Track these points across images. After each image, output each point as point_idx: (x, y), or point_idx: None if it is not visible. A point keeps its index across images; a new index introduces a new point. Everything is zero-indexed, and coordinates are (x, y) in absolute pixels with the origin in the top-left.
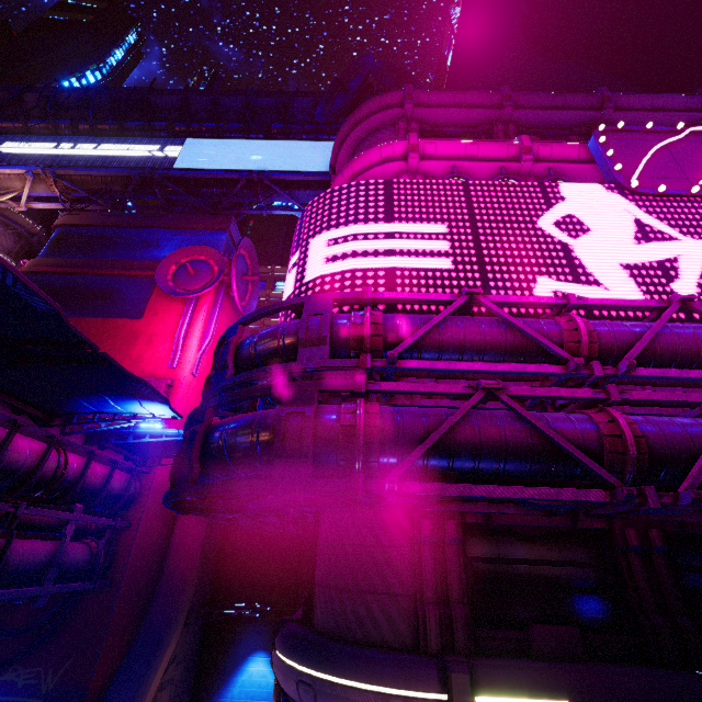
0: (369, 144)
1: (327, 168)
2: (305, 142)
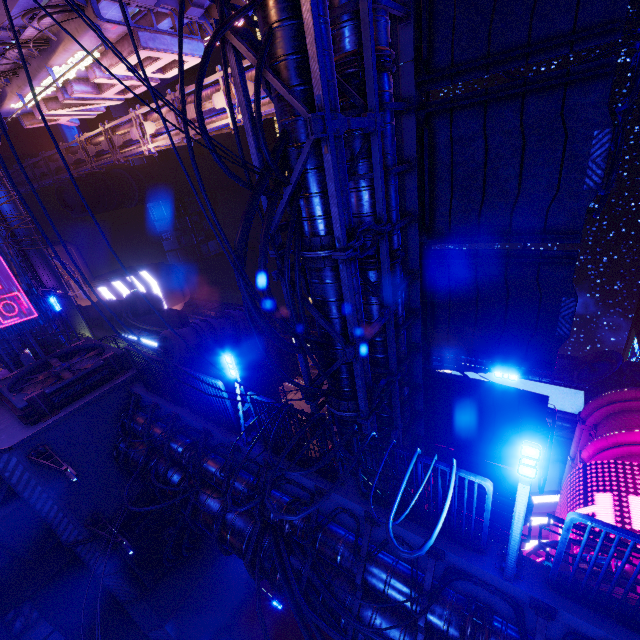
0: (624, 419)
1: (565, 408)
2: (544, 384)
